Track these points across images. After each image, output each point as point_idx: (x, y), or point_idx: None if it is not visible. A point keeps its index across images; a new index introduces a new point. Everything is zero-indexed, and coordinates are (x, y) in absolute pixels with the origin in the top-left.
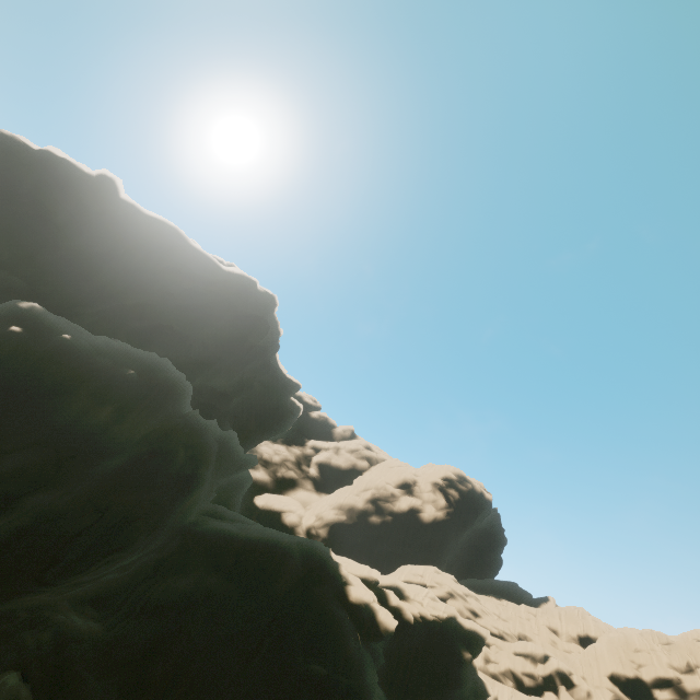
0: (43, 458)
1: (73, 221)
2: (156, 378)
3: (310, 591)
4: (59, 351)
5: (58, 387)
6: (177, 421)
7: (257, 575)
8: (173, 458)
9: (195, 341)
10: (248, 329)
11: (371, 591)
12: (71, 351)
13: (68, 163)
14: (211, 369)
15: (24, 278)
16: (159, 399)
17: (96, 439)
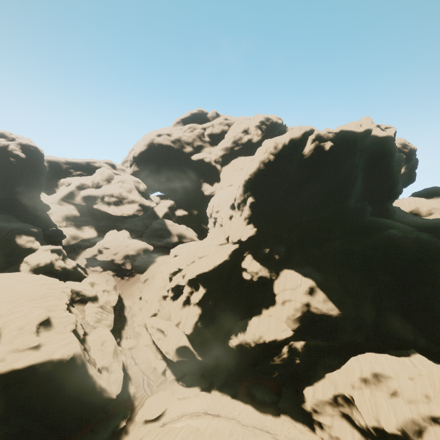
0: None
1: (359, 161)
2: None
3: None
4: None
5: None
6: None
7: None
8: None
9: None
10: None
11: None
12: None
13: (351, 132)
14: None
15: (357, 197)
16: None
17: None
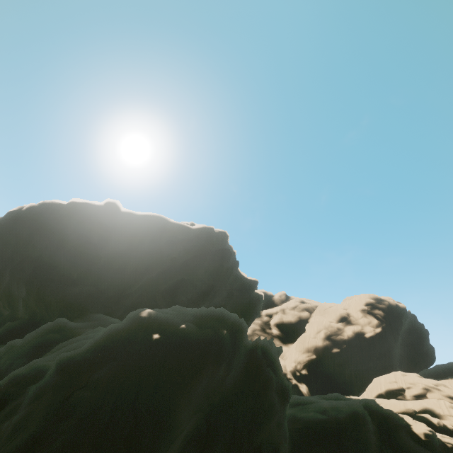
0: (196, 421)
1: (102, 237)
2: (232, 327)
3: (394, 445)
4: (186, 340)
5: (197, 367)
6: (259, 353)
7: (356, 448)
8: (273, 383)
9: (196, 281)
10: (222, 259)
11: (421, 422)
12: (190, 336)
13: (86, 204)
14: (210, 294)
15: (89, 284)
16: (240, 341)
17: (219, 390)
